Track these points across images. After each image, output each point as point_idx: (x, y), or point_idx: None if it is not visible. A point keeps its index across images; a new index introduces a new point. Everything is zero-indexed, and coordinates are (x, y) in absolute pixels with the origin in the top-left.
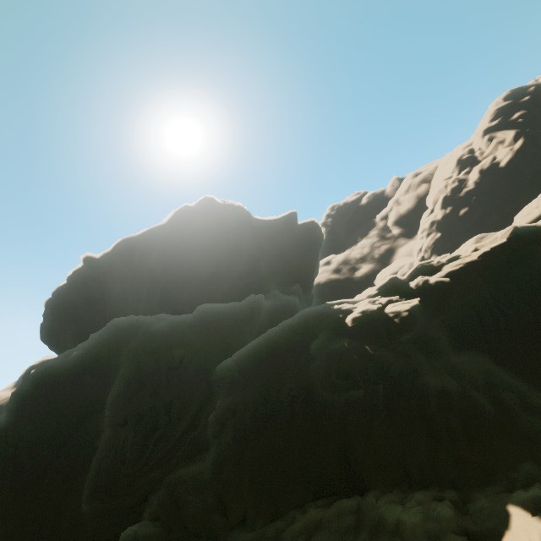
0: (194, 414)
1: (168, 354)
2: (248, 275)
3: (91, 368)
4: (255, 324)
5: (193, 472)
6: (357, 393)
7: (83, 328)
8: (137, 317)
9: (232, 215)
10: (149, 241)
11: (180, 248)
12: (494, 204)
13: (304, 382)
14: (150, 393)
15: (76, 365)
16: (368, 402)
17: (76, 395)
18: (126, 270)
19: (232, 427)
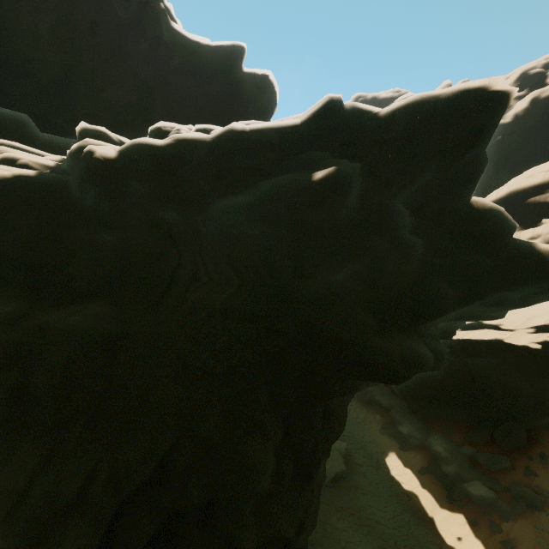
0: None
1: None
2: (123, 109)
3: None
4: None
5: None
6: None
7: None
8: None
9: (130, 0)
10: None
11: None
12: (516, 157)
13: None
14: None
15: None
16: None
17: None
18: None
19: None
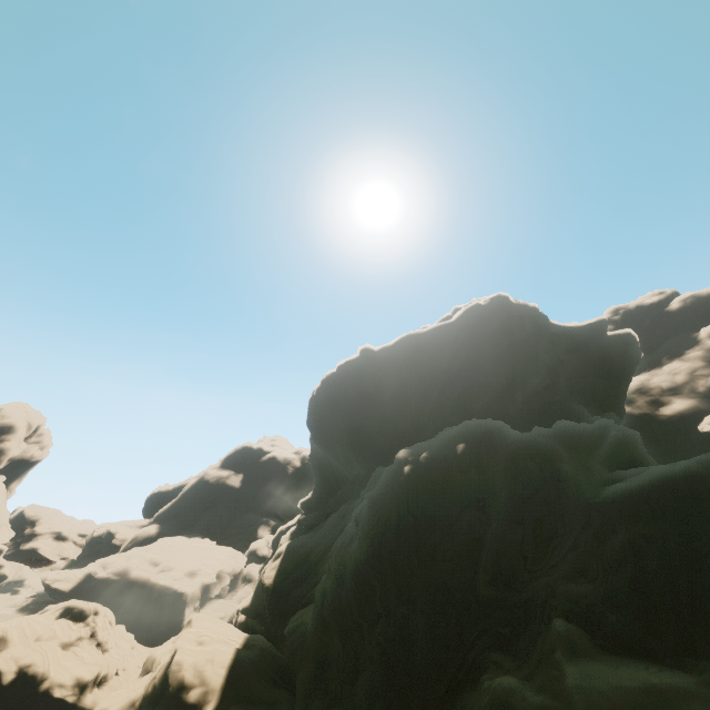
0: (577, 533)
1: (551, 465)
2: (546, 391)
3: (476, 462)
4: (599, 452)
5: (593, 590)
6: None
7: (357, 421)
8: (499, 422)
9: (525, 317)
10: (436, 339)
11: (476, 352)
12: None
13: None
14: (541, 499)
15: (465, 457)
16: None
17: (460, 484)
18: (410, 367)
19: (655, 554)
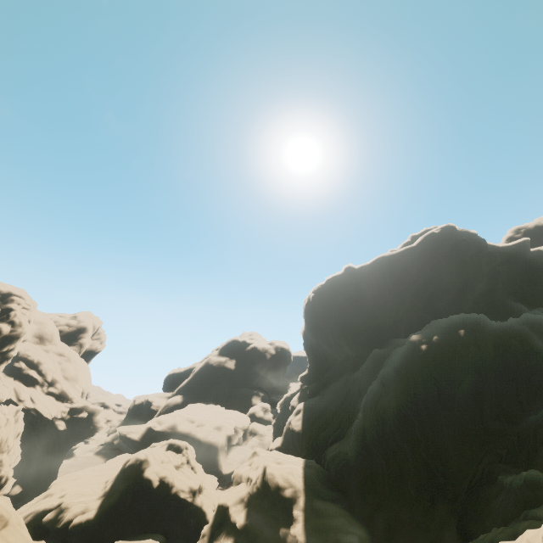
0: None
1: (529, 342)
2: (489, 294)
3: (474, 342)
4: None
5: None
6: None
7: (347, 318)
8: (482, 315)
9: (468, 240)
10: (403, 259)
11: (437, 267)
12: None
13: None
14: (526, 365)
15: (466, 338)
16: None
17: (463, 356)
18: (386, 279)
19: None
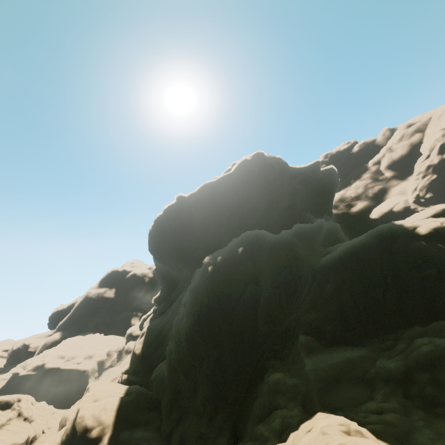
0: (309, 286)
1: (292, 251)
2: (290, 208)
3: (250, 257)
4: (319, 239)
5: (318, 315)
6: (430, 272)
7: (181, 243)
8: (262, 230)
9: (275, 165)
10: (223, 185)
11: (247, 189)
12: None
13: (392, 266)
14: (288, 272)
15: (243, 255)
16: (441, 276)
17: (243, 272)
18: (209, 204)
19: (347, 290)
